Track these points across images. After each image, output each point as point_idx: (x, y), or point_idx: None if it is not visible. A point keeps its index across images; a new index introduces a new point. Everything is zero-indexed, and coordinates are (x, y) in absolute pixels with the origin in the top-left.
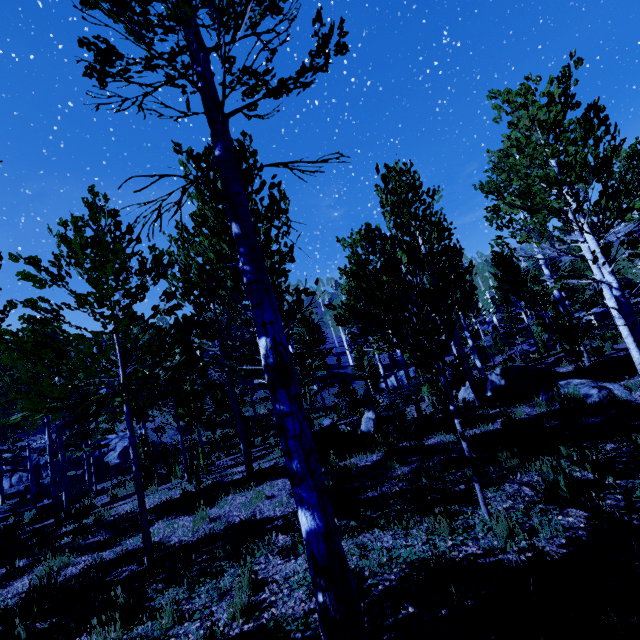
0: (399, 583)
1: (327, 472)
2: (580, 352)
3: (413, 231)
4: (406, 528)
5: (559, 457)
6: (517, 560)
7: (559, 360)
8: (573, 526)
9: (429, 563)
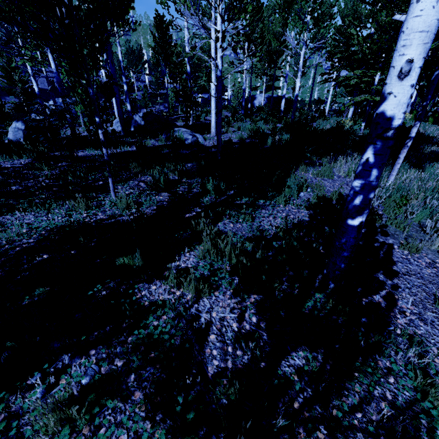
0: (37, 243)
1: None
2: (190, 114)
3: None
4: (49, 209)
5: (164, 168)
6: (128, 219)
7: (178, 118)
8: (162, 201)
9: (66, 228)
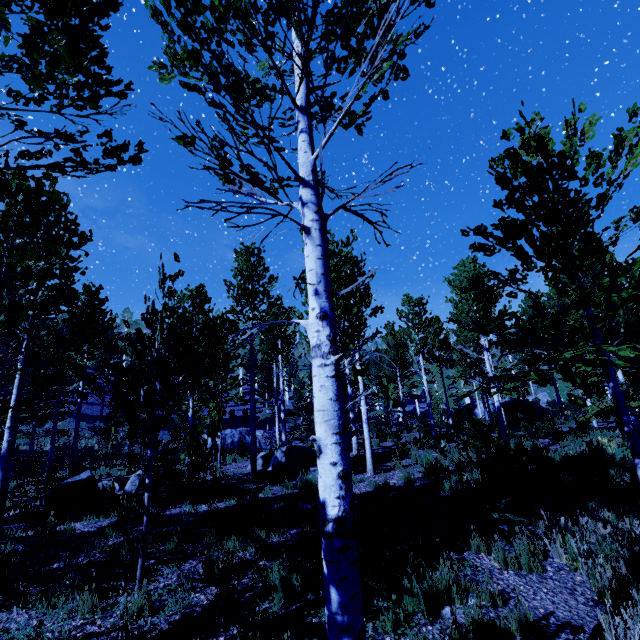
0: None
1: (35, 536)
2: None
3: (242, 306)
4: (54, 606)
5: (252, 537)
6: (118, 637)
7: None
8: (199, 603)
9: None
